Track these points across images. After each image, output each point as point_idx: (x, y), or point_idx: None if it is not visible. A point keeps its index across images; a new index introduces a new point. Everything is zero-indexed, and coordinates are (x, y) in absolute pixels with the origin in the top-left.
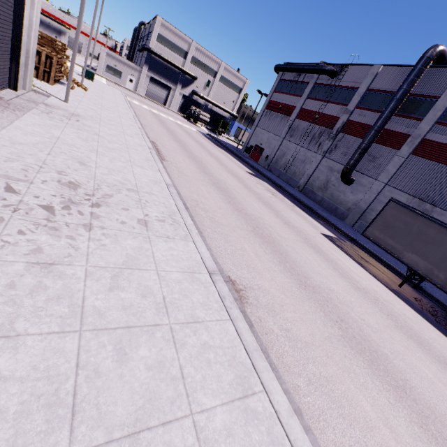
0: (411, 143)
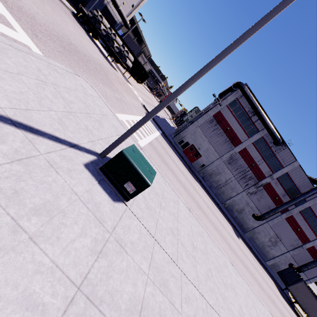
0: (287, 214)
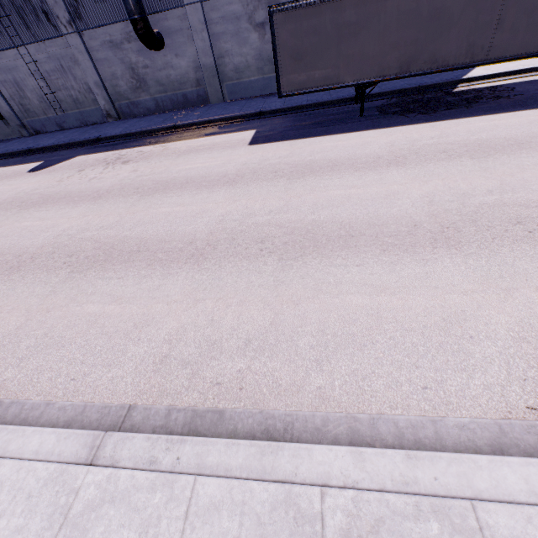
0: None
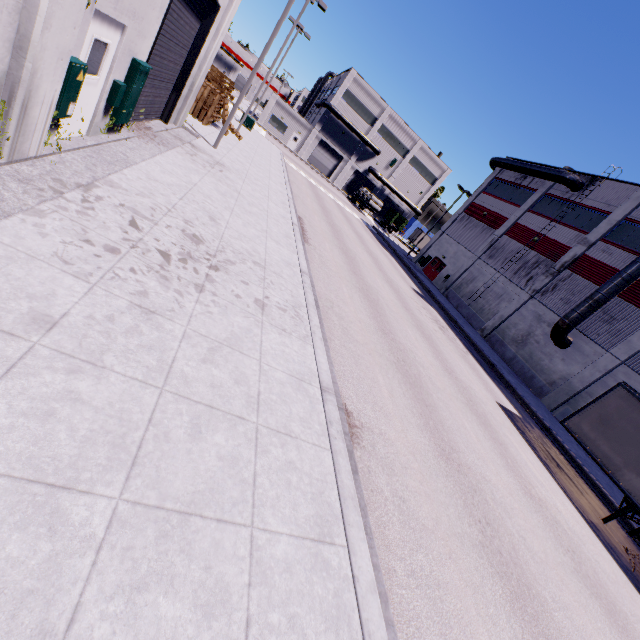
0: None
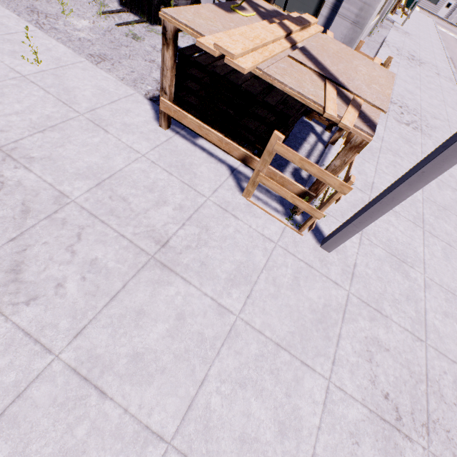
0: None
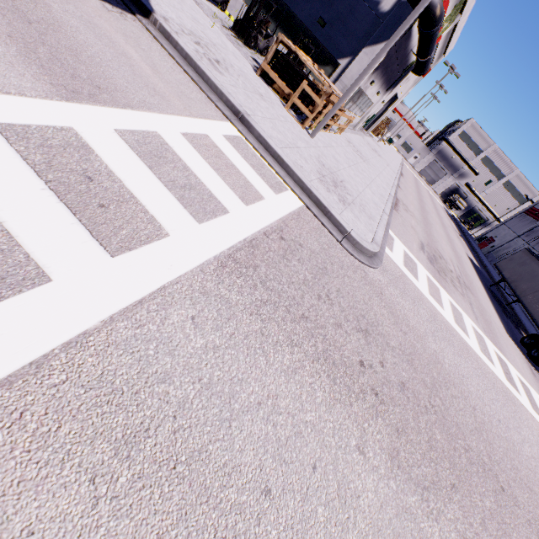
0: None
